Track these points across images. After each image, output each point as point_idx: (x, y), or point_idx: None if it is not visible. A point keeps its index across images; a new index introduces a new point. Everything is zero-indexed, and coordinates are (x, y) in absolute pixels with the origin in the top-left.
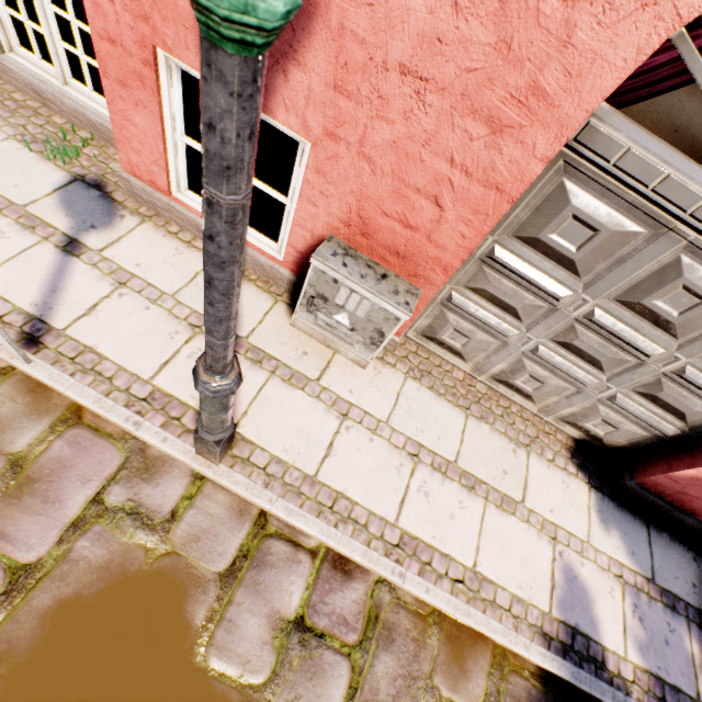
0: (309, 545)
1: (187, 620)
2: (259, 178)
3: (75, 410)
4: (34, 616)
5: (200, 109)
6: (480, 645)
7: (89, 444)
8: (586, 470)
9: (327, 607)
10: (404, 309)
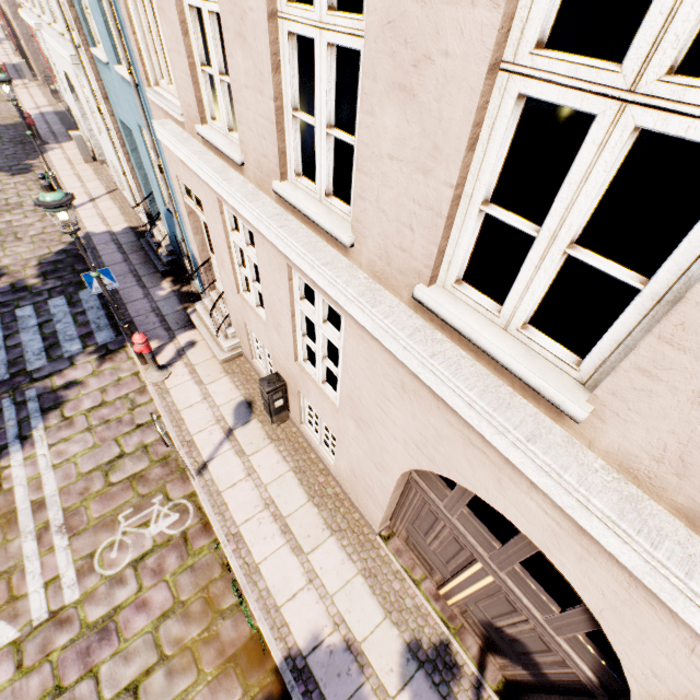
0: None
1: None
2: None
3: None
4: None
5: None
6: None
7: None
8: None
9: None
10: (9, 43)
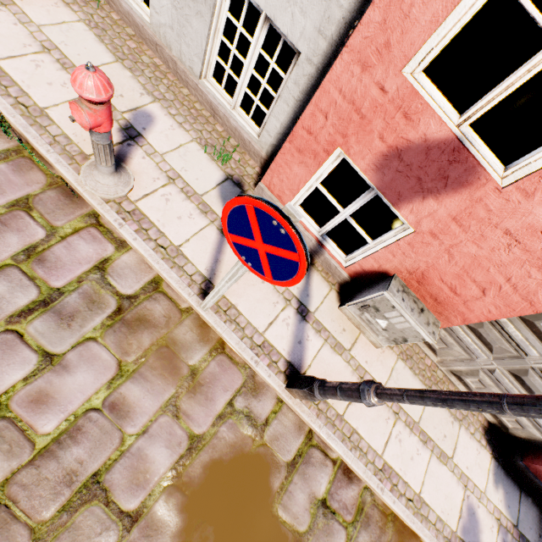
0: (332, 456)
1: (270, 486)
2: (328, 189)
3: (221, 343)
4: (201, 466)
5: (537, 404)
6: (413, 540)
7: (227, 367)
8: (491, 444)
9: (338, 496)
10: (432, 338)
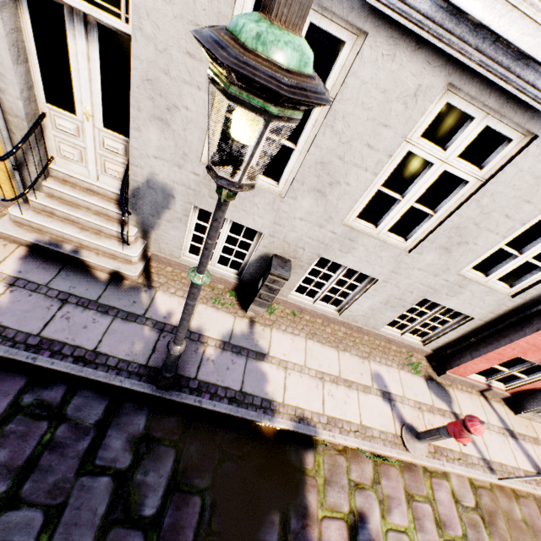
0: None
1: None
2: None
3: (513, 491)
4: None
5: None
6: None
7: (526, 503)
8: None
9: None
10: None
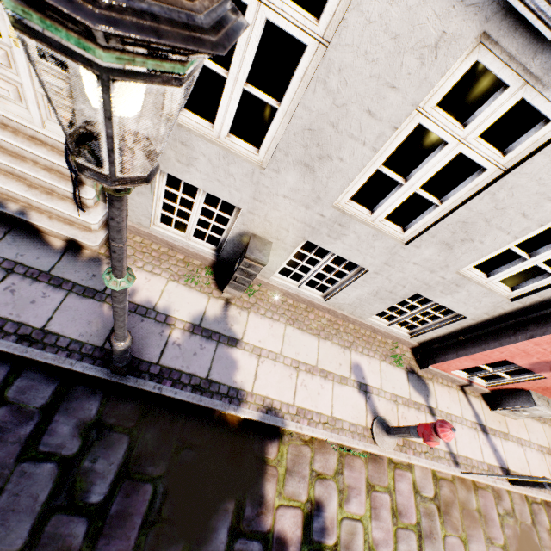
0: (538, 501)
1: (535, 542)
2: None
3: (473, 483)
4: None
5: None
6: None
7: (484, 494)
8: None
9: None
10: None
